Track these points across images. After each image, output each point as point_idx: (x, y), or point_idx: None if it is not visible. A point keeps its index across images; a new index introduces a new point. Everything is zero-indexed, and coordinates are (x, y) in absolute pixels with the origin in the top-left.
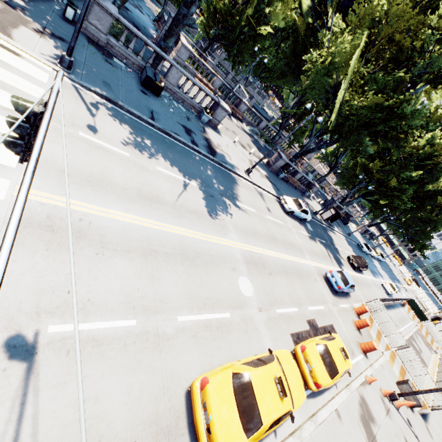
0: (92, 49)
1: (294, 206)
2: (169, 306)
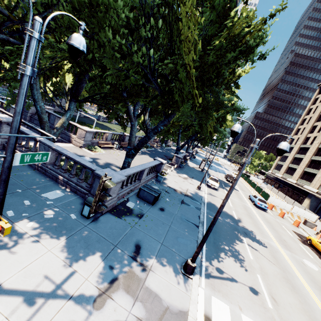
0: (130, 221)
1: (216, 183)
2: None
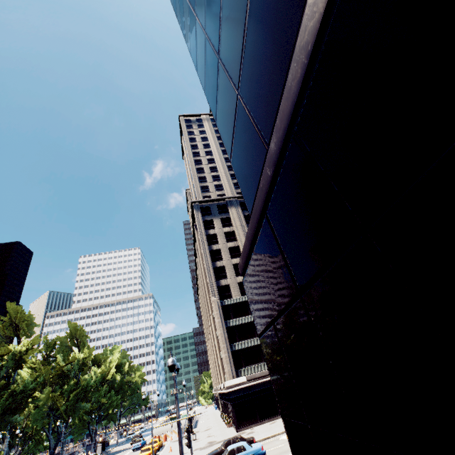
0: None
1: None
2: None
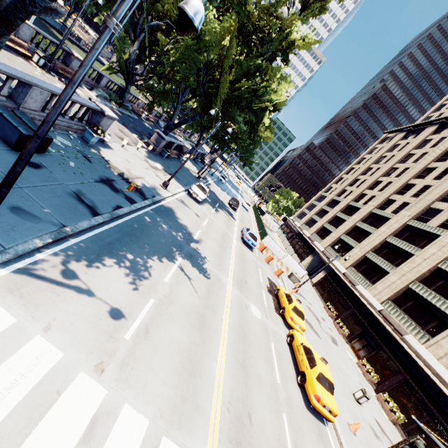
0: None
1: (203, 194)
2: (274, 382)
